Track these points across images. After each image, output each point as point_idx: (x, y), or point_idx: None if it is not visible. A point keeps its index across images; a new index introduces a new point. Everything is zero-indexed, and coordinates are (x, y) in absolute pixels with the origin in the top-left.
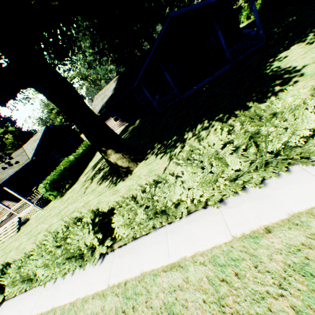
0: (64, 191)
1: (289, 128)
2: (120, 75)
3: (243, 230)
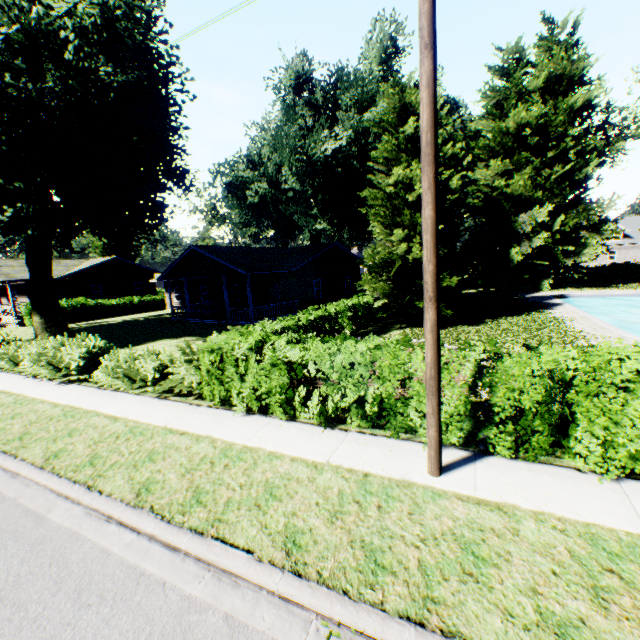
0: None
1: None
2: None
3: None
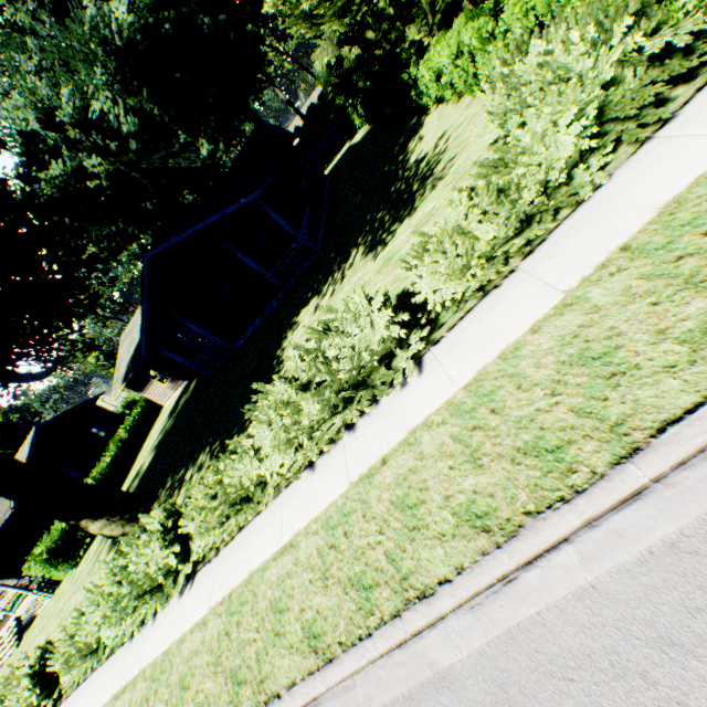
0: (83, 552)
1: (151, 561)
2: None
3: (120, 685)
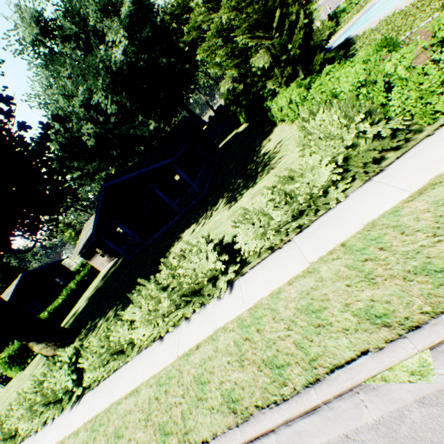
0: (30, 360)
1: (58, 382)
2: None
3: None
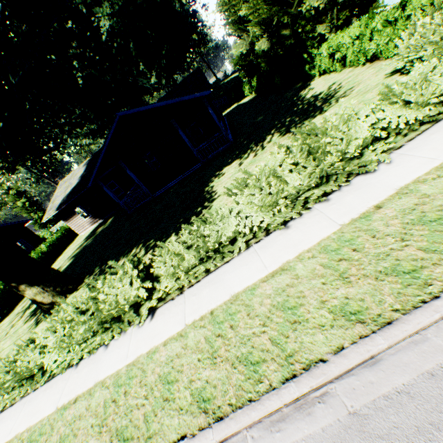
0: None
1: (120, 294)
2: (92, 157)
3: (66, 399)
